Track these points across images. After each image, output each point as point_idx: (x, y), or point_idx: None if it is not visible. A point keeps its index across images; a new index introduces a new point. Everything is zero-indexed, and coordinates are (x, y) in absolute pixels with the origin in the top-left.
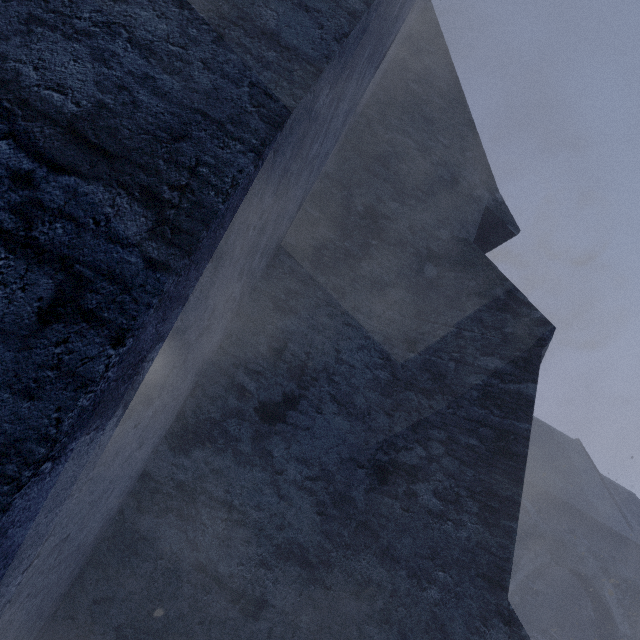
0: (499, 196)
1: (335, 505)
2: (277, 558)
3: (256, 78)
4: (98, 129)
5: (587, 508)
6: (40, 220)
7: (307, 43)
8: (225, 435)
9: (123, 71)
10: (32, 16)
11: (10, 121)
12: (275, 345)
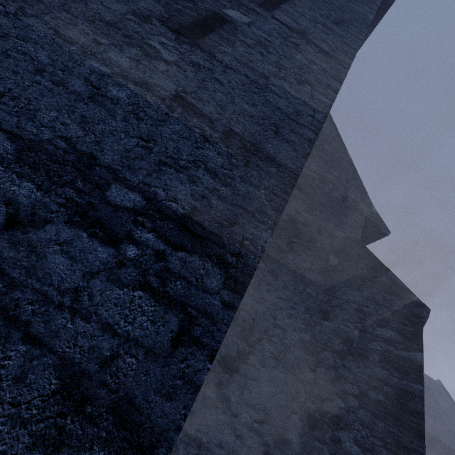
0: (374, 209)
1: (276, 446)
2: None
3: (267, 184)
4: (194, 222)
5: None
6: (169, 280)
7: (290, 161)
8: None
9: (203, 187)
10: (160, 161)
11: (153, 221)
12: None
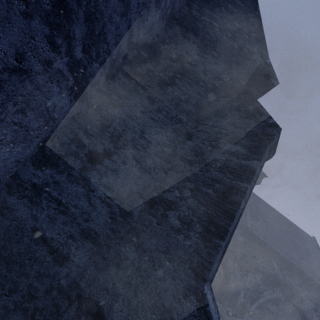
0: (268, 61)
1: (122, 215)
2: (80, 236)
3: None
4: None
5: (312, 275)
6: None
7: None
8: (65, 164)
9: None
10: None
11: None
12: (105, 122)
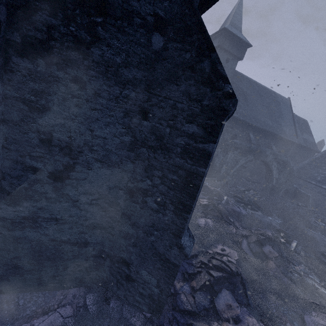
0: None
1: (111, 206)
2: (88, 229)
3: None
4: None
5: (280, 132)
6: None
7: None
8: (36, 193)
9: None
10: None
11: None
12: (43, 137)
